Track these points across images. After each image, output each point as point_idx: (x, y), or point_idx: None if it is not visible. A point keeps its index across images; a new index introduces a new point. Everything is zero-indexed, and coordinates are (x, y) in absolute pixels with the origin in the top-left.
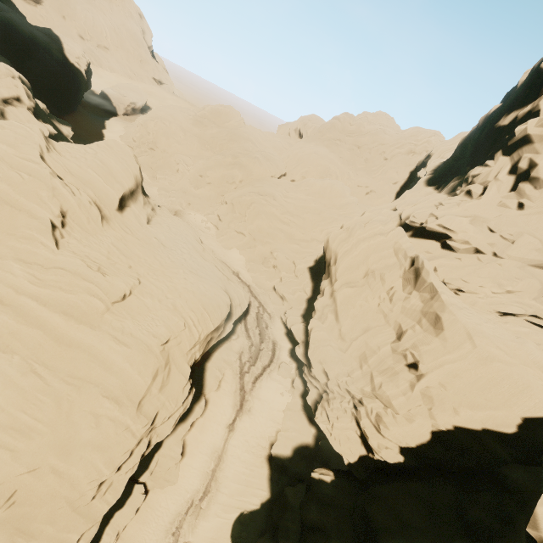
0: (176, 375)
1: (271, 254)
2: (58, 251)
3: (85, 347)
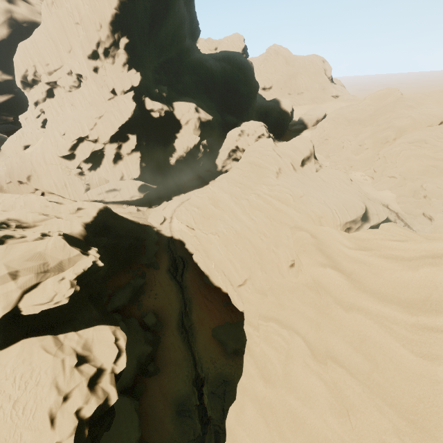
0: None
1: (421, 186)
2: (276, 180)
3: (284, 212)
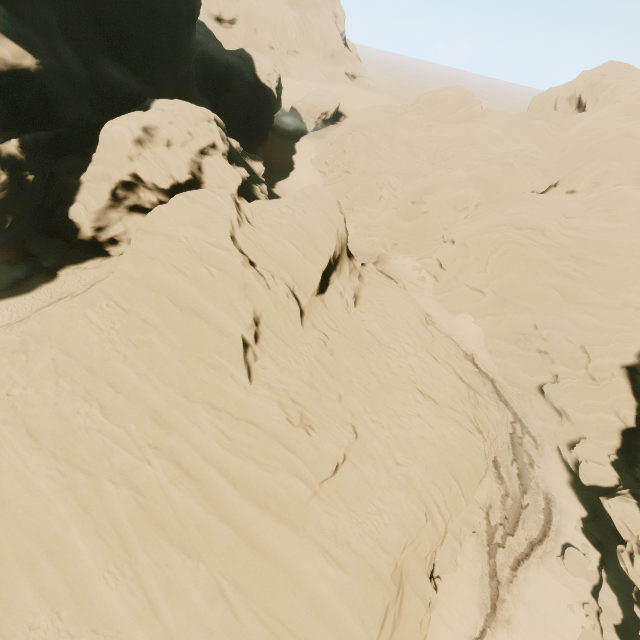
0: (410, 601)
1: (535, 329)
2: (251, 387)
3: (285, 565)
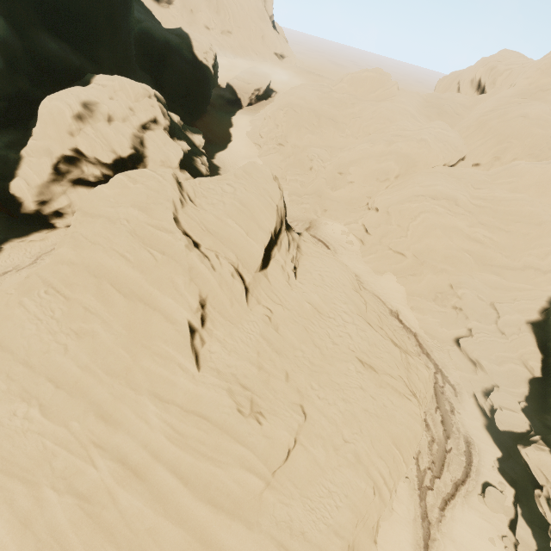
0: None
1: (451, 288)
2: (199, 375)
3: None
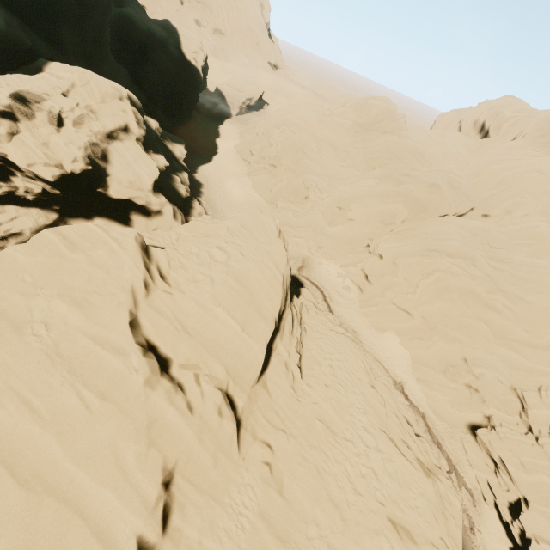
0: None
1: (466, 363)
2: None
3: None
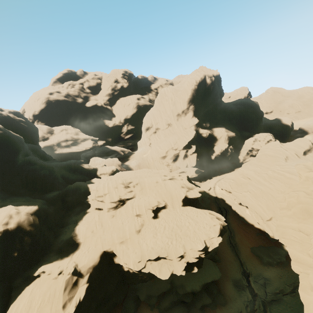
0: None
1: None
2: (285, 163)
3: (294, 179)
